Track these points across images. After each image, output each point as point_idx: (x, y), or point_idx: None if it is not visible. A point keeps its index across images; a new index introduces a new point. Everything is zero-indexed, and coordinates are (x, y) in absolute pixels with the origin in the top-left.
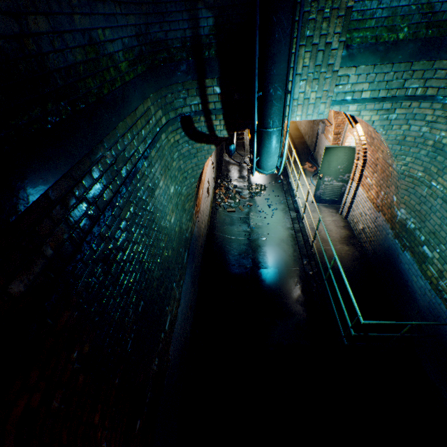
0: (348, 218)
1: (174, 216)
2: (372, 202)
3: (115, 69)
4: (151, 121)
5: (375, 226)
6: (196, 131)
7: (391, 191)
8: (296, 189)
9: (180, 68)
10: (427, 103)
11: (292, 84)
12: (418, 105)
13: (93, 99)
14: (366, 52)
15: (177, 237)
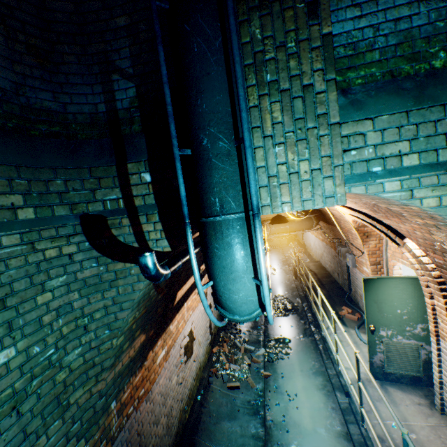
0: None
1: None
2: None
3: None
4: None
5: None
6: (115, 241)
7: None
8: (335, 350)
9: (86, 148)
10: None
11: (241, 121)
12: None
13: None
14: (381, 94)
15: None
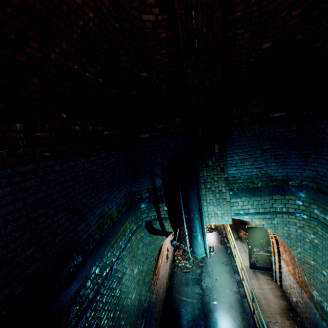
0: (282, 287)
1: (135, 292)
2: (293, 277)
3: (110, 219)
4: (126, 233)
5: (303, 301)
6: (154, 228)
7: (301, 271)
8: (234, 255)
9: (146, 200)
10: (292, 216)
11: (202, 212)
12: (287, 216)
13: (96, 242)
14: (242, 191)
15: (135, 310)
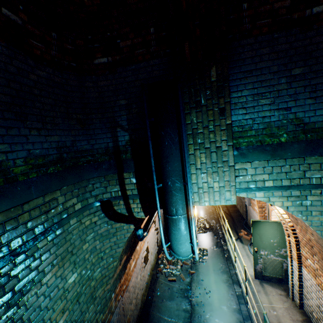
0: (304, 308)
1: (66, 317)
2: None
3: None
4: (53, 210)
5: None
6: (116, 212)
7: None
8: (234, 260)
9: (102, 166)
10: None
11: (187, 177)
12: None
13: None
14: (255, 151)
15: None
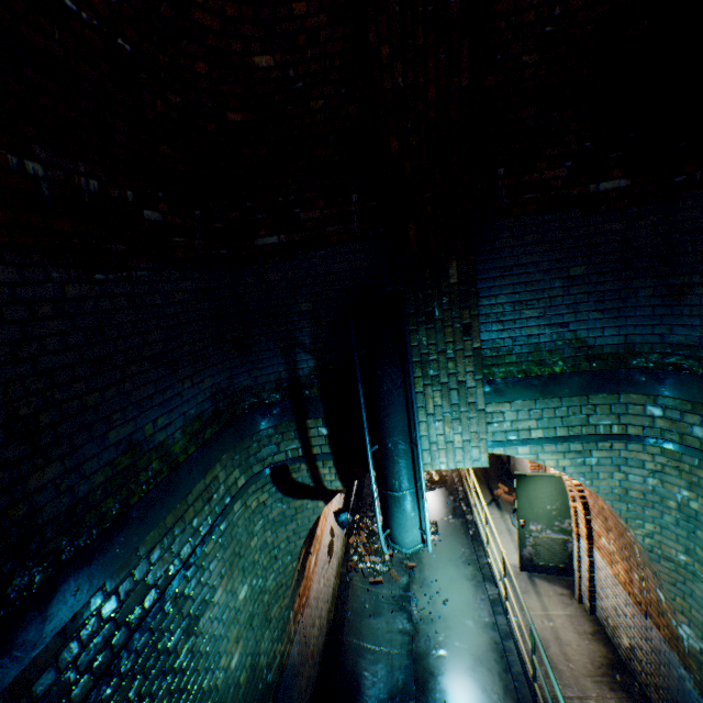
0: (596, 612)
1: (241, 648)
2: (626, 590)
3: (163, 457)
4: (216, 495)
5: (651, 649)
6: (295, 483)
7: (649, 577)
8: (486, 541)
9: (273, 410)
10: (636, 444)
11: (416, 437)
12: (623, 445)
13: (106, 524)
14: (516, 386)
15: (240, 696)
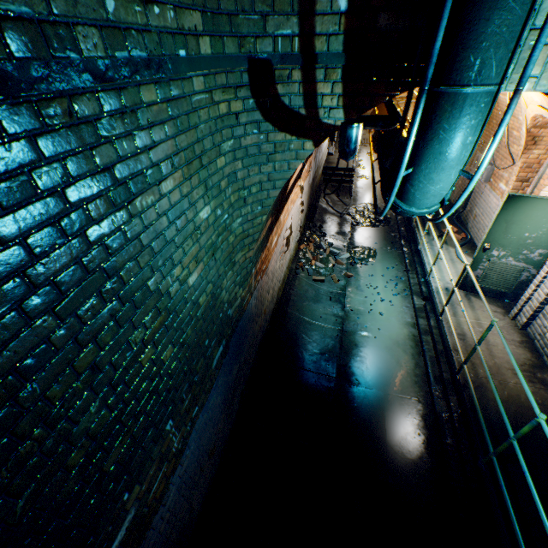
0: (529, 329)
1: (201, 272)
2: None
3: None
4: (157, 10)
5: None
6: (279, 104)
7: None
8: (433, 262)
9: None
10: None
11: None
12: None
13: None
14: None
15: (199, 315)
